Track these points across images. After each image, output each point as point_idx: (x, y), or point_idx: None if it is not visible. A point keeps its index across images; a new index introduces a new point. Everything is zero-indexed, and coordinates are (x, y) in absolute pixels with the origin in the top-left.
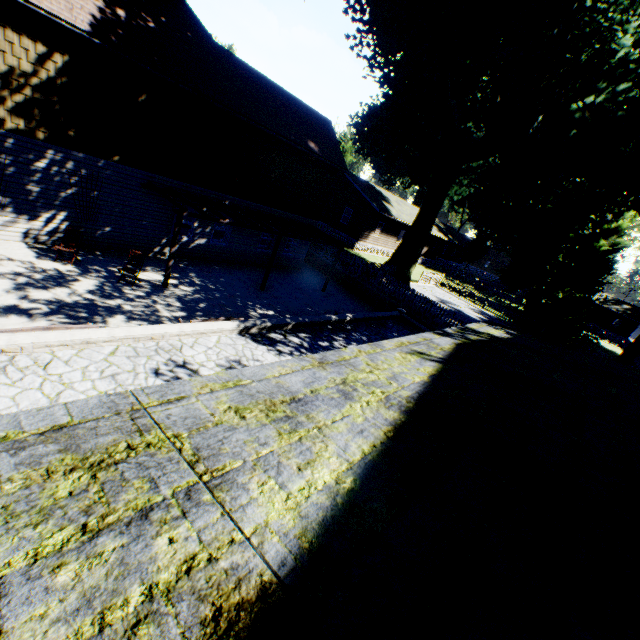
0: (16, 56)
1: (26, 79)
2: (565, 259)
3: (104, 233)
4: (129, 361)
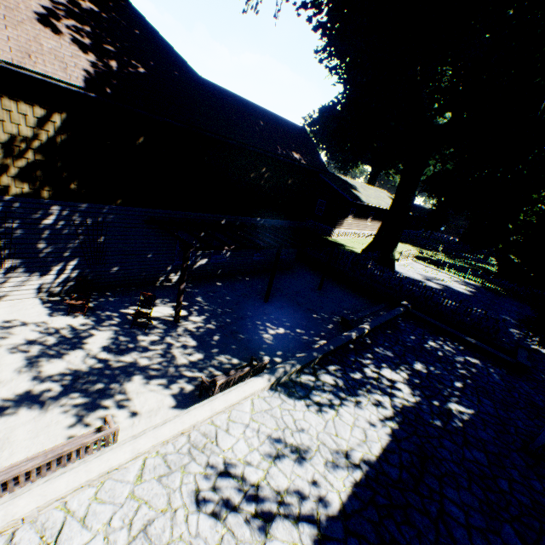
0: (14, 122)
1: (26, 143)
2: (525, 217)
3: (113, 273)
4: (160, 487)
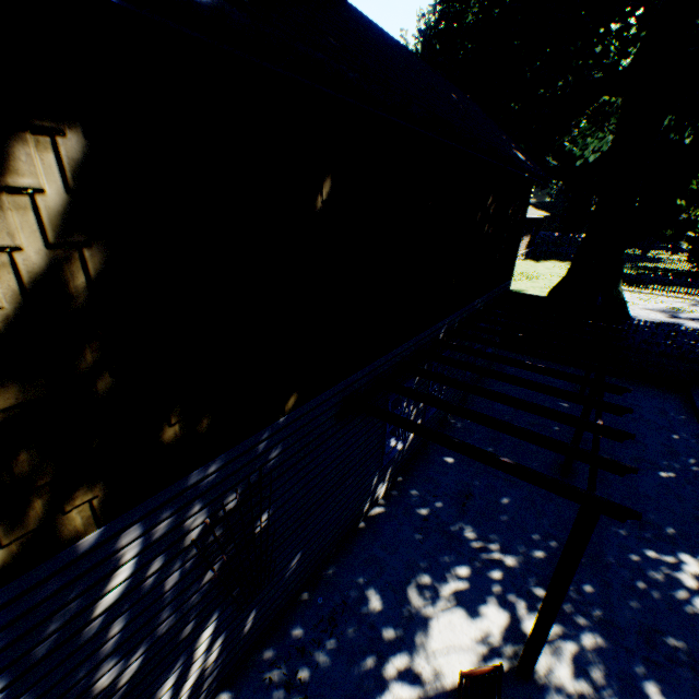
0: None
1: None
2: (695, 184)
3: (288, 573)
4: None
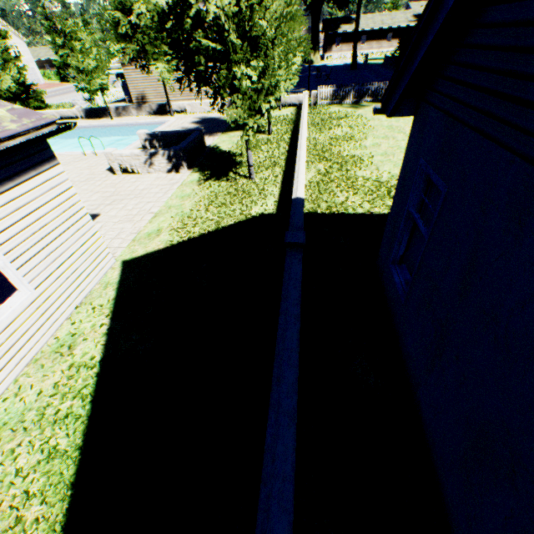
0: None
1: None
2: None
3: None
4: None
